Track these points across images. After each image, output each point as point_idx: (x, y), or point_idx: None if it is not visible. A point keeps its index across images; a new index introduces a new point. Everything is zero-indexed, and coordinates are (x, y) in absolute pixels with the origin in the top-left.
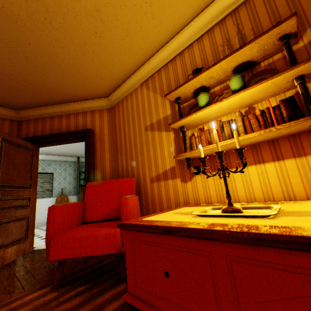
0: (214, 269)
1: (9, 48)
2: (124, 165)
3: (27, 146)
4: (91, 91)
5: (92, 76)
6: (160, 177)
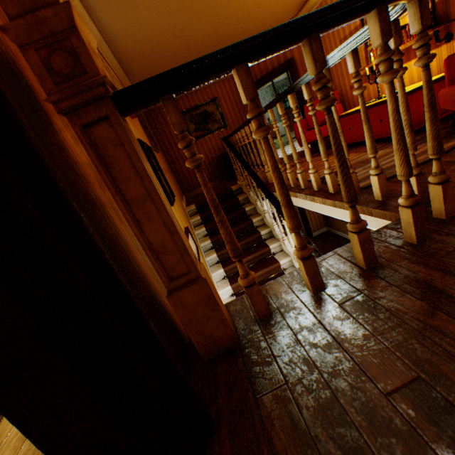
0: (360, 121)
1: (235, 36)
2: None
3: None
4: (282, 21)
5: (283, 12)
6: None
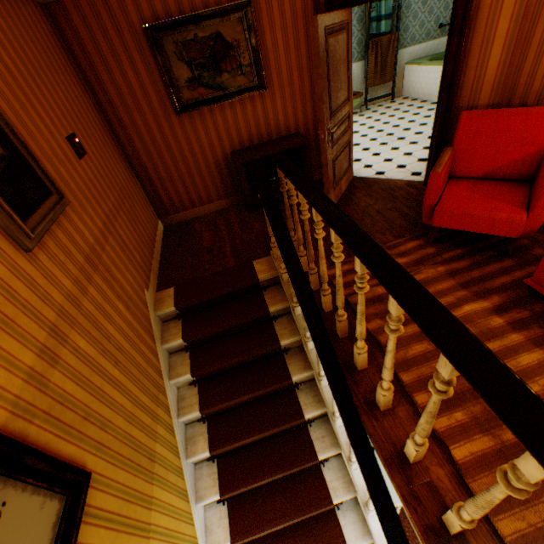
0: None
1: None
2: (541, 60)
3: (342, 22)
4: None
5: None
6: None
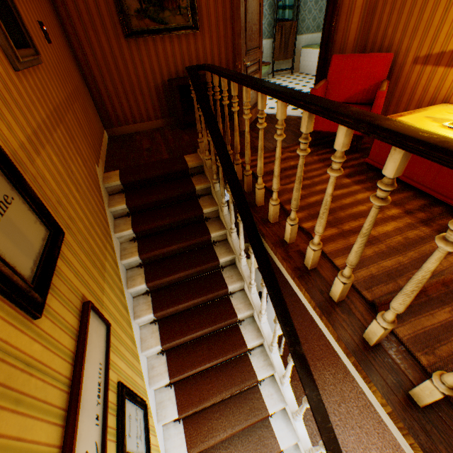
0: None
1: None
2: (381, 25)
3: None
4: None
5: None
6: (430, 60)
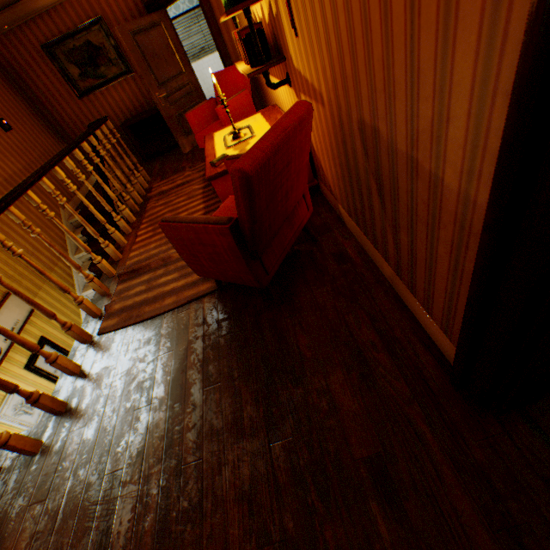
0: None
1: None
2: None
3: (154, 23)
4: None
5: None
6: None
